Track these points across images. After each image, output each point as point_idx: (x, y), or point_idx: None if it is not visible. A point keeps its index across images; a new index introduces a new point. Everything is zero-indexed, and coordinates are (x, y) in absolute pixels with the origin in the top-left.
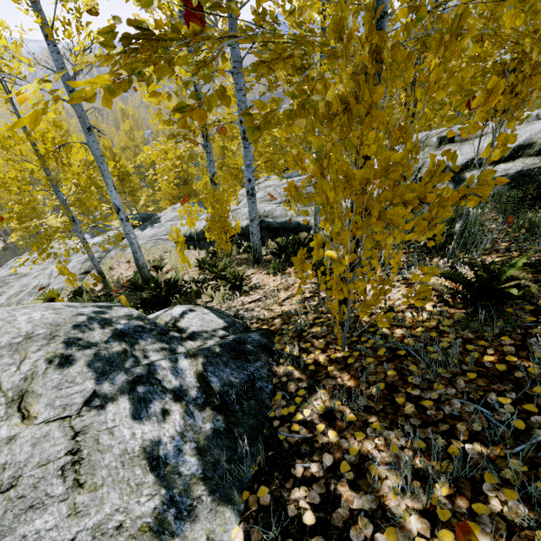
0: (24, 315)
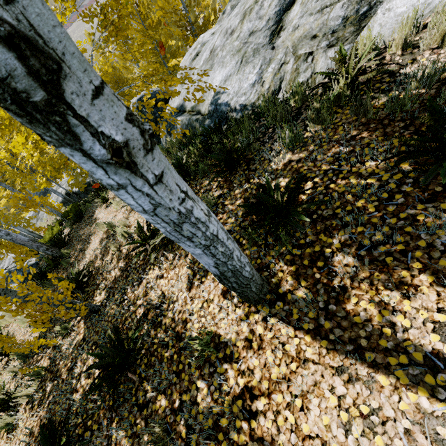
0: None
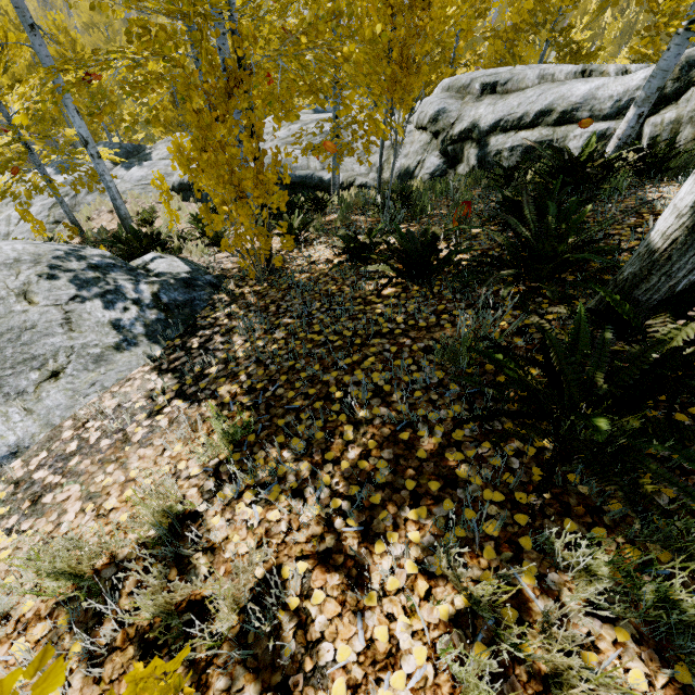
0: (8, 246)
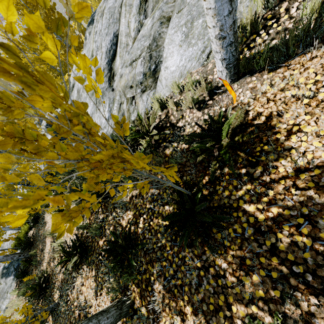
0: None
